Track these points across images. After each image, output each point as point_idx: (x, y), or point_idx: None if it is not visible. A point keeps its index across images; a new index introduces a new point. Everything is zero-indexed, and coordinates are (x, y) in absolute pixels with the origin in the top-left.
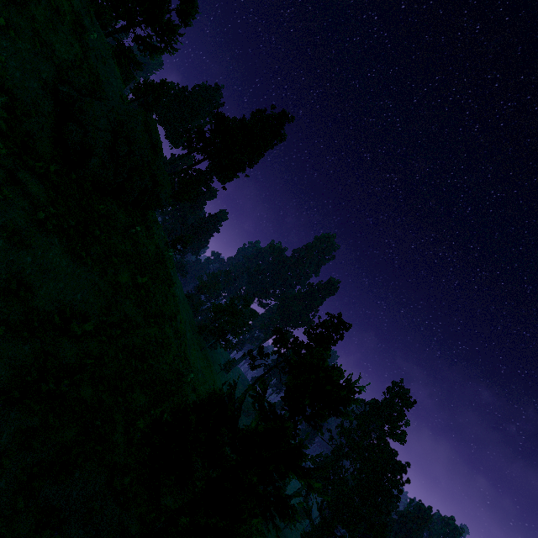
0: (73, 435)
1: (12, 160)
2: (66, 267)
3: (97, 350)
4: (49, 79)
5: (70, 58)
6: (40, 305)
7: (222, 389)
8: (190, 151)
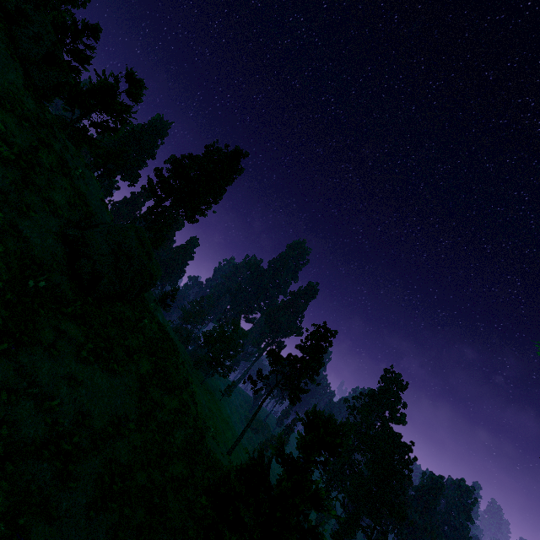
0: (141, 516)
1: (57, 319)
2: (106, 383)
3: (141, 440)
4: (57, 229)
5: (66, 201)
6: (98, 423)
7: (255, 459)
8: (157, 202)
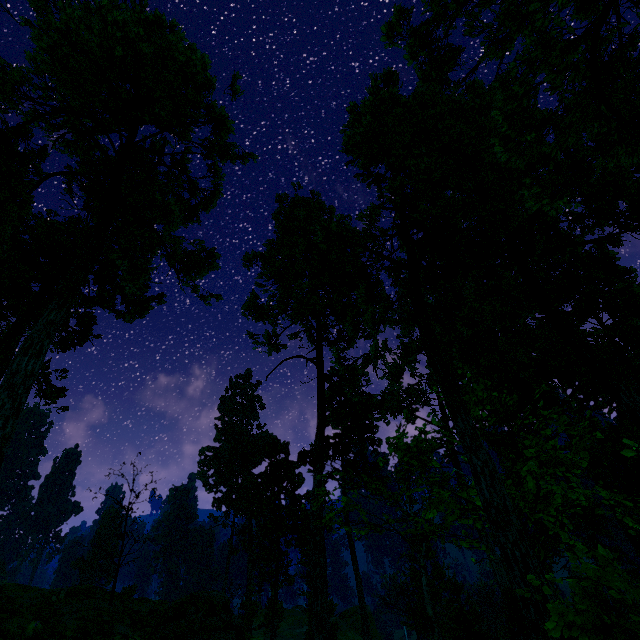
0: None
1: None
2: None
3: None
4: None
5: None
6: None
7: None
8: None
